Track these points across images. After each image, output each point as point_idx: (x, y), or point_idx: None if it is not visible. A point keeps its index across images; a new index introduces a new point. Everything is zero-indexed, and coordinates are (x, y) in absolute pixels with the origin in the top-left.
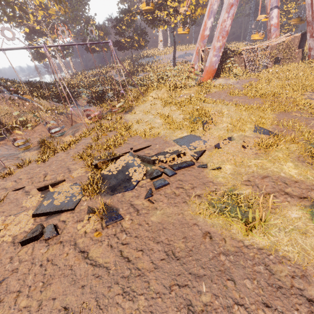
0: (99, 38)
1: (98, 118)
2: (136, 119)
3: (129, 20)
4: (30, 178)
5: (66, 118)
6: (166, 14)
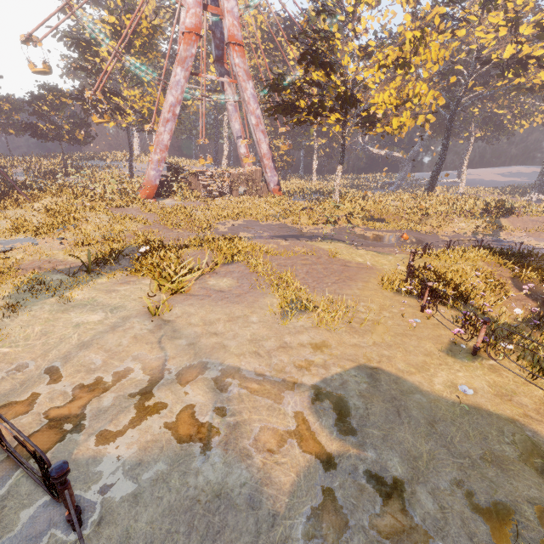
0: (0, 111)
1: None
2: None
3: (58, 101)
4: None
5: None
6: (104, 109)
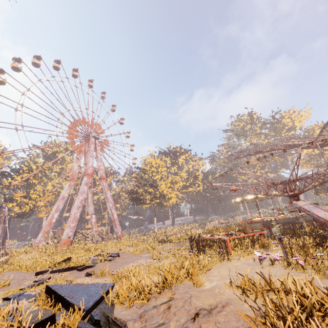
0: None
1: None
2: None
3: None
4: None
5: None
6: (16, 205)
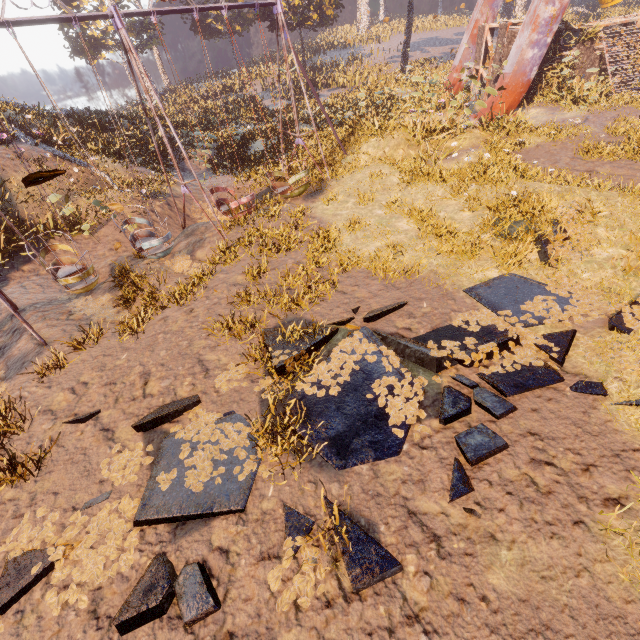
0: None
1: (248, 212)
2: (341, 218)
3: None
4: (108, 385)
5: (168, 208)
6: None
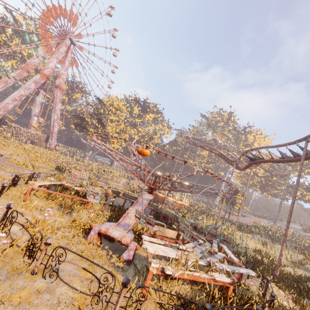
0: None
1: None
2: None
3: None
4: None
5: None
6: None
